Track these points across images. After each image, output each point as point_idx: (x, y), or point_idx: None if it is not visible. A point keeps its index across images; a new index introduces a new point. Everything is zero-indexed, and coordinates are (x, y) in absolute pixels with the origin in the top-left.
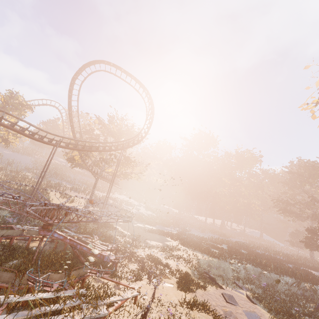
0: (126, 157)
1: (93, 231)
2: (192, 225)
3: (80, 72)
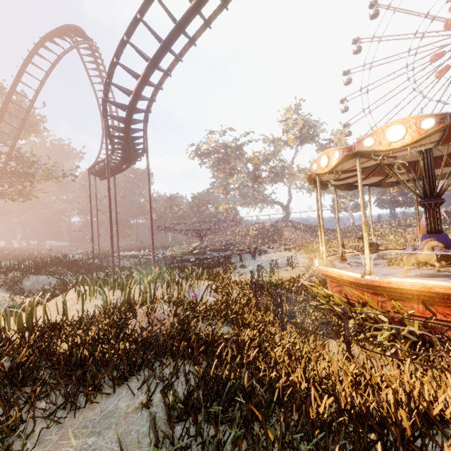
0: (65, 173)
1: (132, 257)
2: (38, 249)
3: (74, 46)
